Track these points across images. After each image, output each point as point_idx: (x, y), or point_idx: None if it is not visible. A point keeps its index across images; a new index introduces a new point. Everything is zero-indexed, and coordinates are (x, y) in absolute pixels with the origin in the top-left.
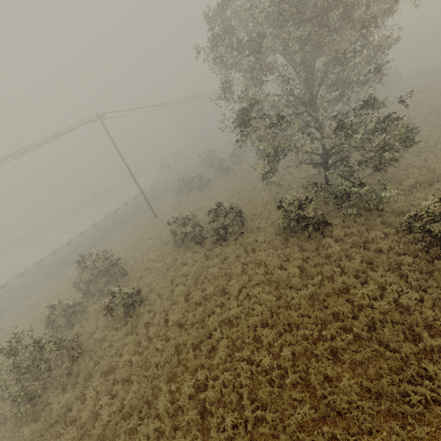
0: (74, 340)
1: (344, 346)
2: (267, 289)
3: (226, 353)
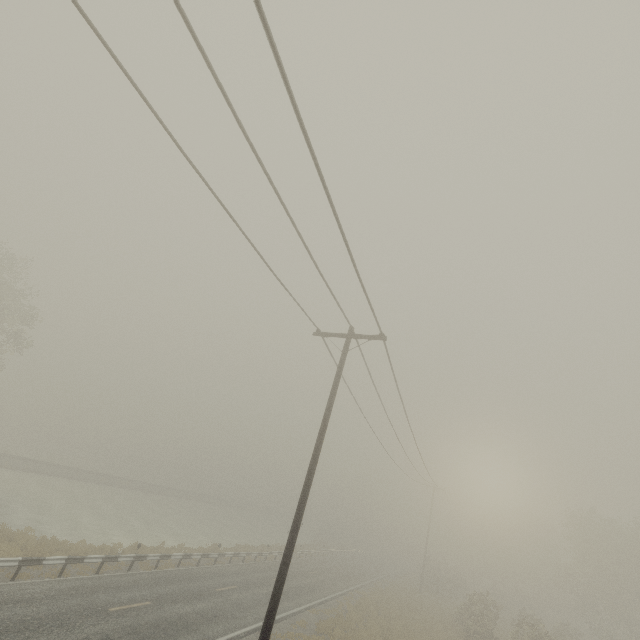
0: None
1: None
2: None
3: None
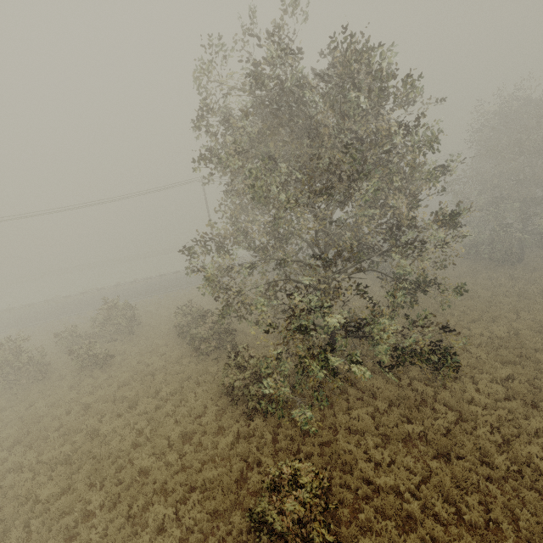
0: (47, 365)
1: (85, 541)
2: (148, 430)
3: (60, 459)
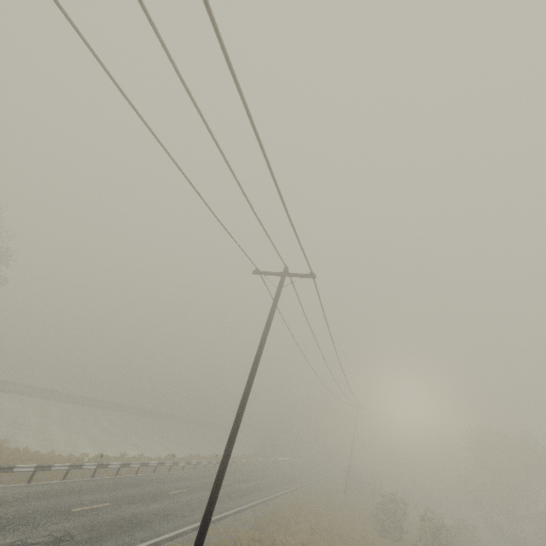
0: None
1: None
2: None
3: None
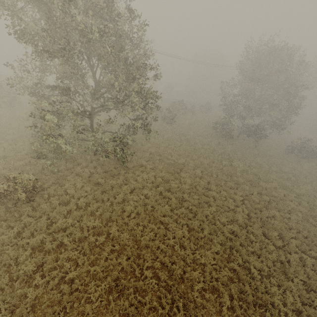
0: None
1: None
2: None
3: None
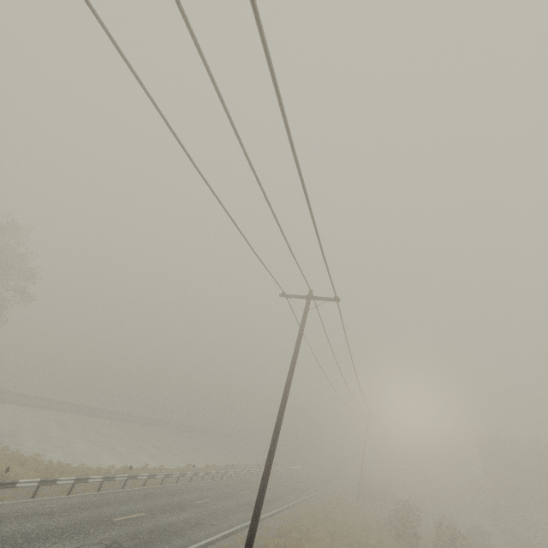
0: None
1: None
2: None
3: None
